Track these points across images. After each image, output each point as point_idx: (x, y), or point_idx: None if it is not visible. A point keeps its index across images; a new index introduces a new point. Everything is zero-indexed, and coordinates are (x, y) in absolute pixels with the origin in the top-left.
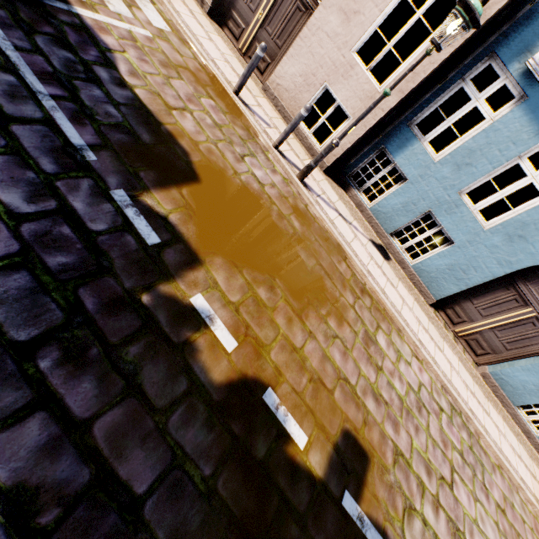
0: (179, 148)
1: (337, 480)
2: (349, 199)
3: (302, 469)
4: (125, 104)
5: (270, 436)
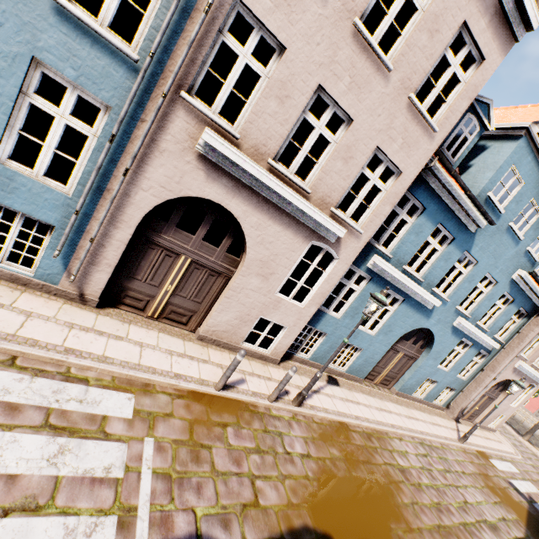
0: (304, 533)
1: None
2: (295, 363)
3: None
4: None
5: None
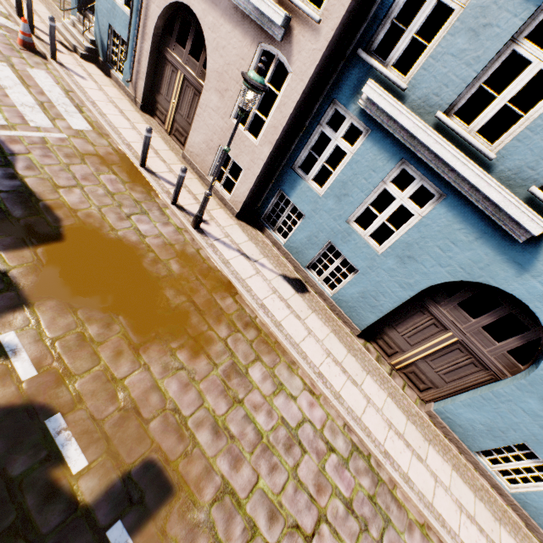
0: (53, 217)
1: (111, 508)
2: (265, 238)
3: (65, 492)
4: (9, 190)
5: (37, 457)
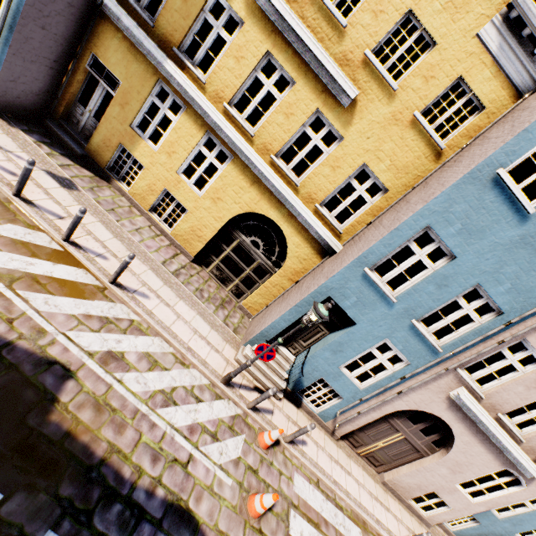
0: None
1: None
2: (440, 529)
3: None
4: None
5: None
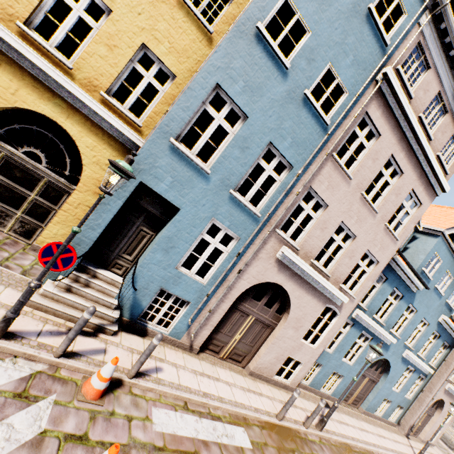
0: None
1: None
2: (301, 389)
3: None
4: None
5: None
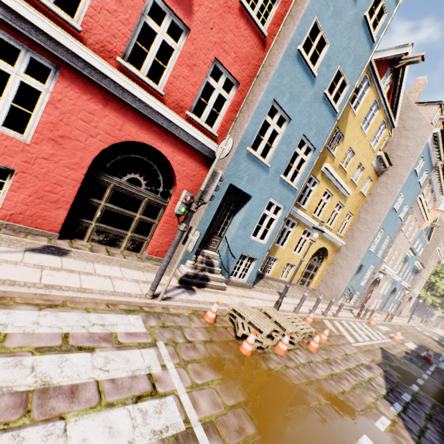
0: (420, 344)
1: None
2: None
3: None
4: (425, 347)
5: None
